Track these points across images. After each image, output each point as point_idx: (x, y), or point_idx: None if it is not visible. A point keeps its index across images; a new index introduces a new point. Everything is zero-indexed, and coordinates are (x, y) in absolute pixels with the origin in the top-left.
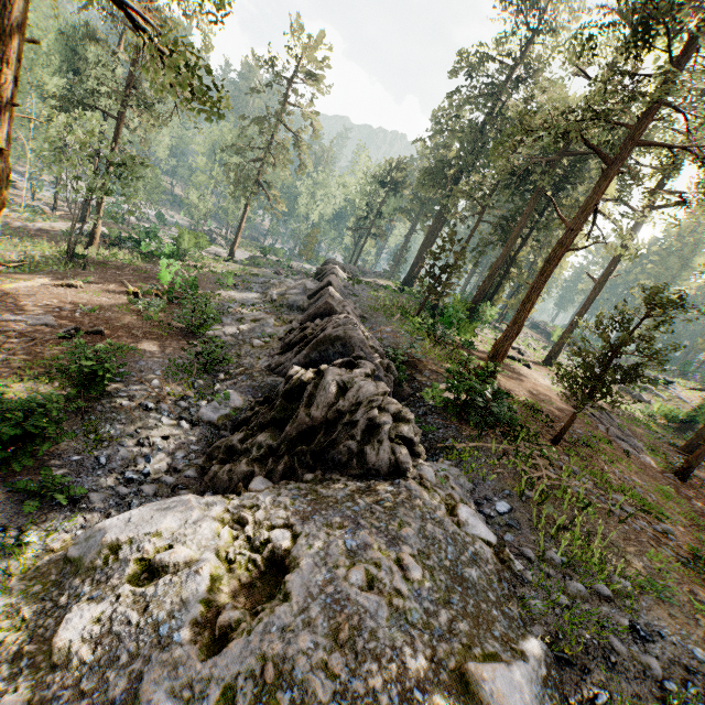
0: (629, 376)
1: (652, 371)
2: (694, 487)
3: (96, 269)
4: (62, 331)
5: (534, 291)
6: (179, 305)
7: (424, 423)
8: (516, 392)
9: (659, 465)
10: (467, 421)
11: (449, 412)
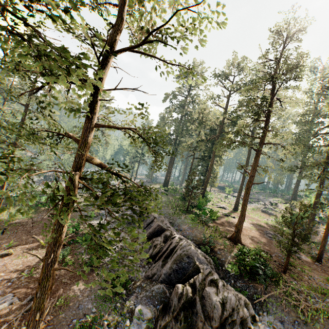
0: (304, 239)
1: (264, 196)
2: (324, 264)
3: (10, 230)
4: (23, 303)
5: (246, 201)
6: (74, 244)
7: (238, 288)
8: (247, 242)
9: (309, 258)
10: (254, 279)
11: (246, 278)
